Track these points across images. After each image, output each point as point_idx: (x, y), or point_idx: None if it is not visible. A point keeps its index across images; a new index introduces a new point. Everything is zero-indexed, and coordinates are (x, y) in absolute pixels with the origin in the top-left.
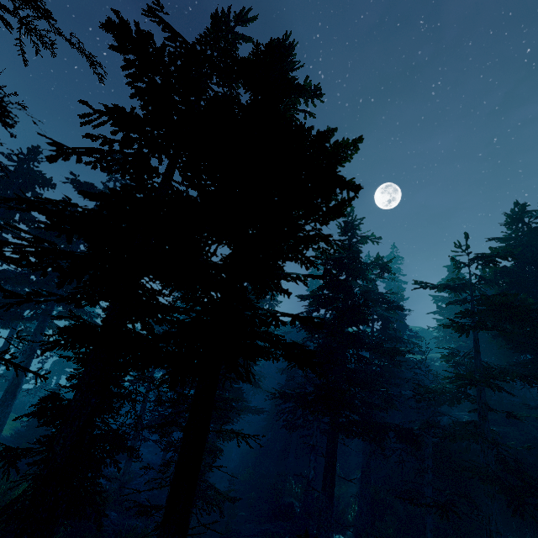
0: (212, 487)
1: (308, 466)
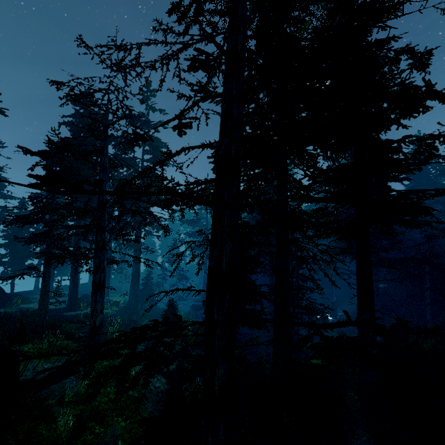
0: (320, 304)
1: (331, 294)
